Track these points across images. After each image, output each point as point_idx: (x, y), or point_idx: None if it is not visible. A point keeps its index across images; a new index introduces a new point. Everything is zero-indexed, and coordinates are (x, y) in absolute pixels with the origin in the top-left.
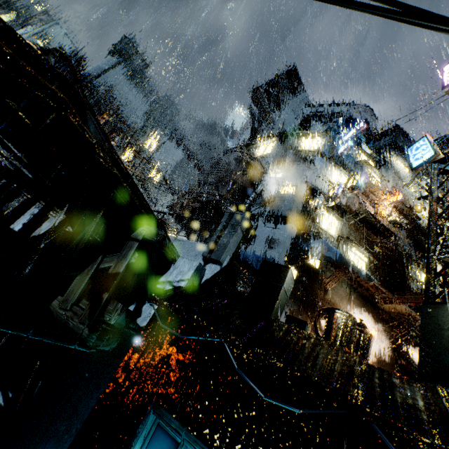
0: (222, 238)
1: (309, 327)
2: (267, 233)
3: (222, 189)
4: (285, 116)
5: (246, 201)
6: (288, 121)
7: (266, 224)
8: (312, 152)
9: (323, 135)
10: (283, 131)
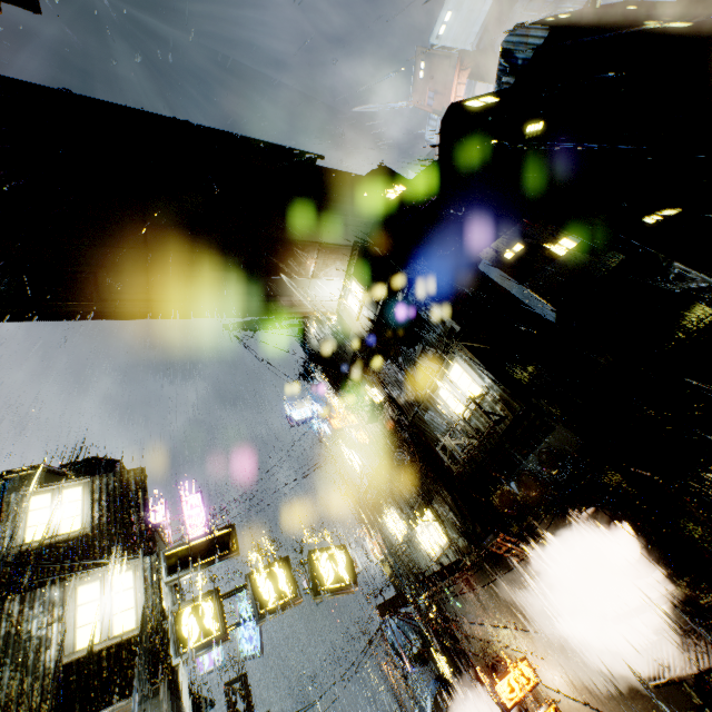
0: None
1: None
2: None
3: None
4: None
5: None
6: None
7: None
8: None
9: None
10: None
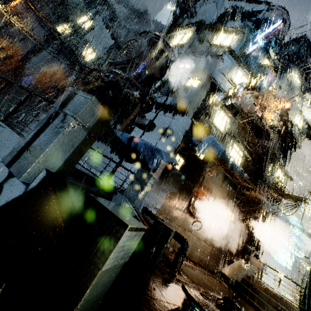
0: (41, 137)
1: (184, 206)
2: (165, 122)
3: (129, 72)
4: (206, 6)
5: (151, 88)
6: (209, 11)
7: (166, 113)
8: (223, 48)
9: (238, 32)
10: (202, 21)
